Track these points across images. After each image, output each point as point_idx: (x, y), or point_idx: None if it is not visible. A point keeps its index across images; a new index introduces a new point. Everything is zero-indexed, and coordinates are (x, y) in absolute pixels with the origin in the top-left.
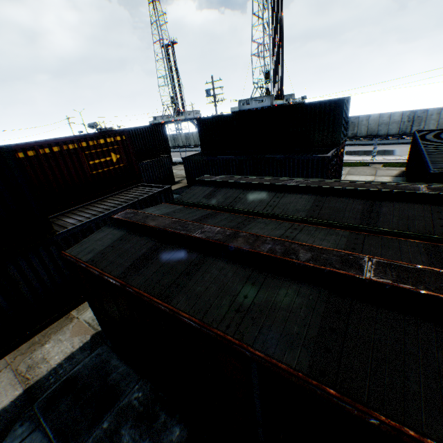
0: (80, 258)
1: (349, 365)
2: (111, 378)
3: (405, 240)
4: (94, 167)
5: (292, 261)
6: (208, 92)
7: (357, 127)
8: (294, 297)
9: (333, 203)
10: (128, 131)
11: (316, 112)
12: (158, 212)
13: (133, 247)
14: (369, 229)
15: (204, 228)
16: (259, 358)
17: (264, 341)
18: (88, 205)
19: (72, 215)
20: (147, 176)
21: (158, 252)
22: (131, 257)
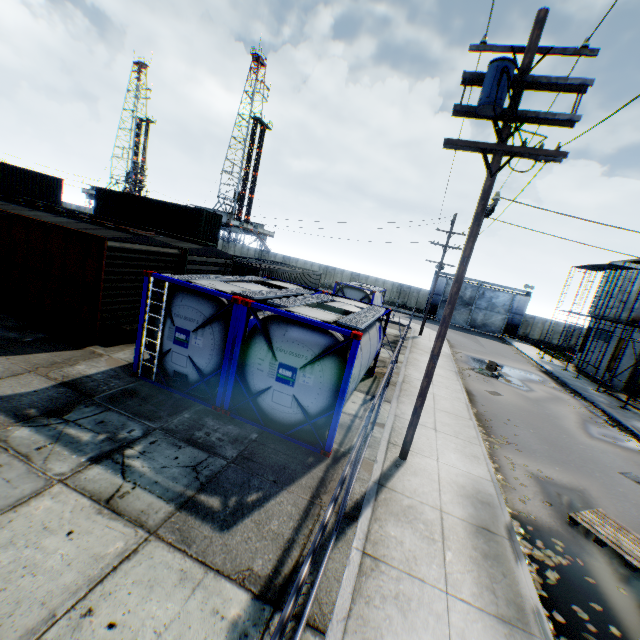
0: None
1: None
2: None
3: None
4: None
5: None
6: (131, 174)
7: None
8: None
9: None
10: None
11: (188, 214)
12: None
13: None
14: None
15: None
16: None
17: None
18: None
19: None
20: None
21: None
22: None
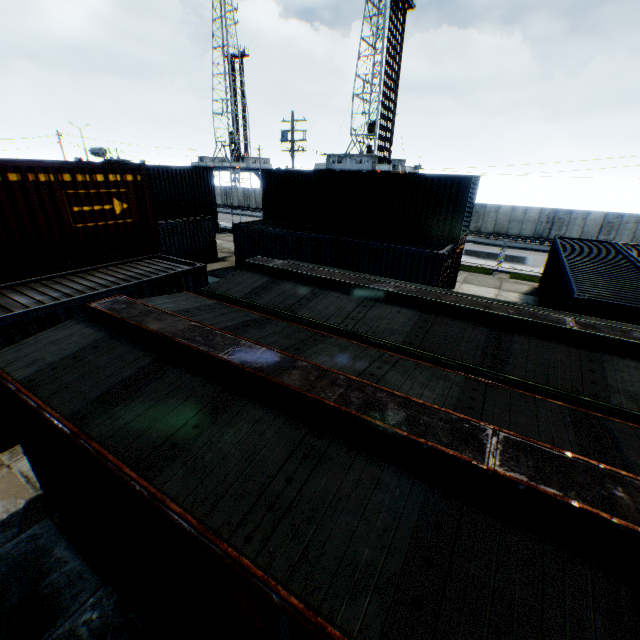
0: (11, 373)
1: (450, 638)
2: (48, 583)
3: (544, 400)
4: (81, 217)
5: (374, 424)
6: (285, 134)
7: (482, 220)
8: (370, 489)
9: (444, 326)
10: (147, 170)
11: (433, 189)
12: (171, 307)
13: (112, 363)
14: (494, 375)
15: (240, 346)
16: (294, 609)
17: (307, 575)
18: (61, 276)
19: (28, 290)
20: (173, 244)
21: (153, 379)
22: (104, 381)
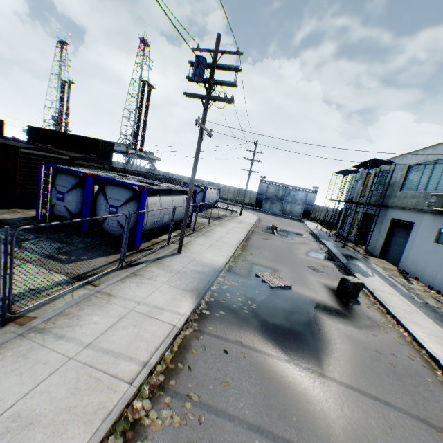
0: None
1: None
2: None
3: None
4: None
5: None
6: (54, 117)
7: None
8: None
9: None
10: None
11: (90, 142)
12: None
13: None
14: None
15: None
16: None
17: None
18: None
19: None
20: None
21: None
22: None
